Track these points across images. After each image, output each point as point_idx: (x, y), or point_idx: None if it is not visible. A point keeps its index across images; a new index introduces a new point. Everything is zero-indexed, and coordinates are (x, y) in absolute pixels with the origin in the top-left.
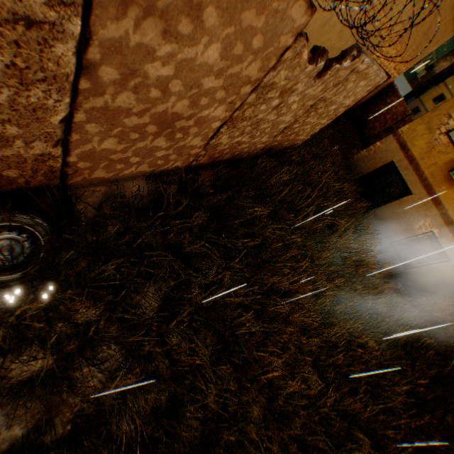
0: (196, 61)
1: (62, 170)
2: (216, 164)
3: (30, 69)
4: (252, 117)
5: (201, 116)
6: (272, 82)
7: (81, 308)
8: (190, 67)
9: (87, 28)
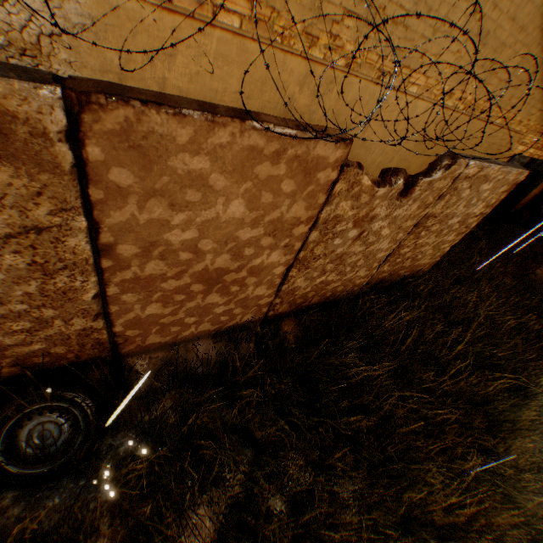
0: (220, 218)
1: (113, 340)
2: (303, 310)
3: (50, 262)
4: (328, 253)
5: (253, 265)
6: (335, 215)
7: (98, 526)
8: (215, 225)
9: (94, 220)
